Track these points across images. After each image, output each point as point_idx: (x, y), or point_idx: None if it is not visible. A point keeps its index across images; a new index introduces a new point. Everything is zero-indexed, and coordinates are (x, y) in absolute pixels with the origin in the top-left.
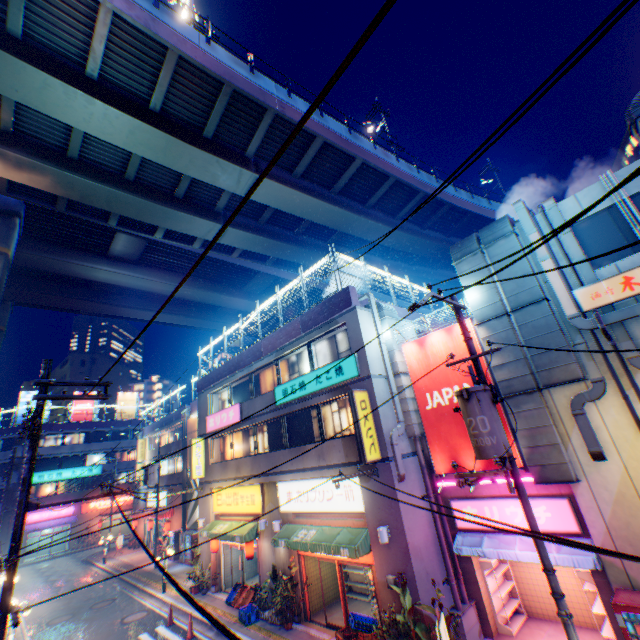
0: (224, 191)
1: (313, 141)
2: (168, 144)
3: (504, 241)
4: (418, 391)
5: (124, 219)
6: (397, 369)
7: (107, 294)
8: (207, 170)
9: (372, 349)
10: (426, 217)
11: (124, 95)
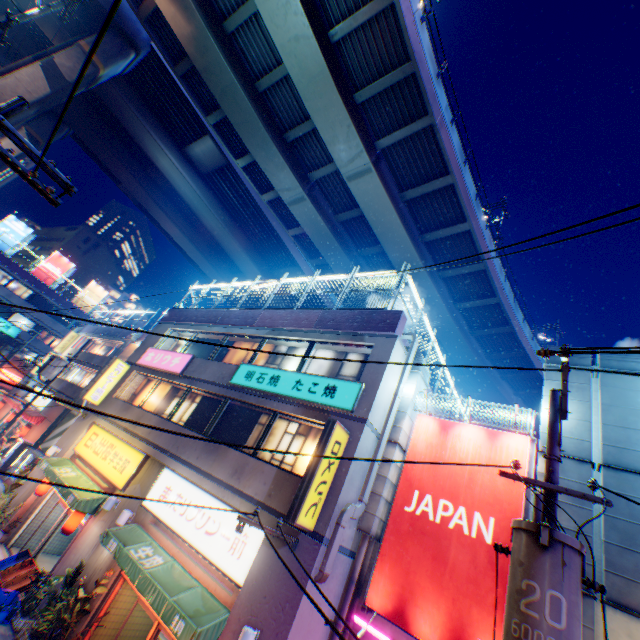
0: (329, 164)
1: (442, 177)
2: (319, 75)
3: (634, 377)
4: (406, 480)
5: (224, 125)
6: (396, 436)
7: (155, 185)
8: (333, 128)
9: (385, 393)
10: (482, 325)
11: (316, 3)
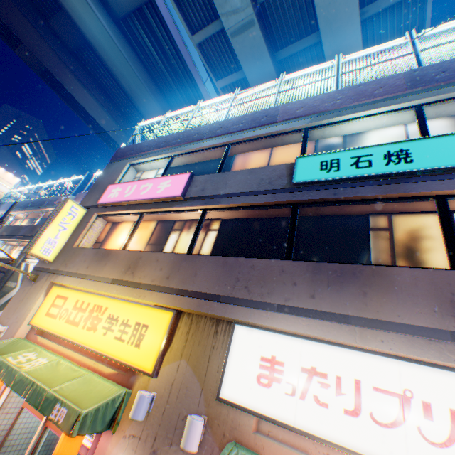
0: None
1: None
2: None
3: None
4: None
5: None
6: None
7: (60, 42)
8: None
9: None
10: None
11: None
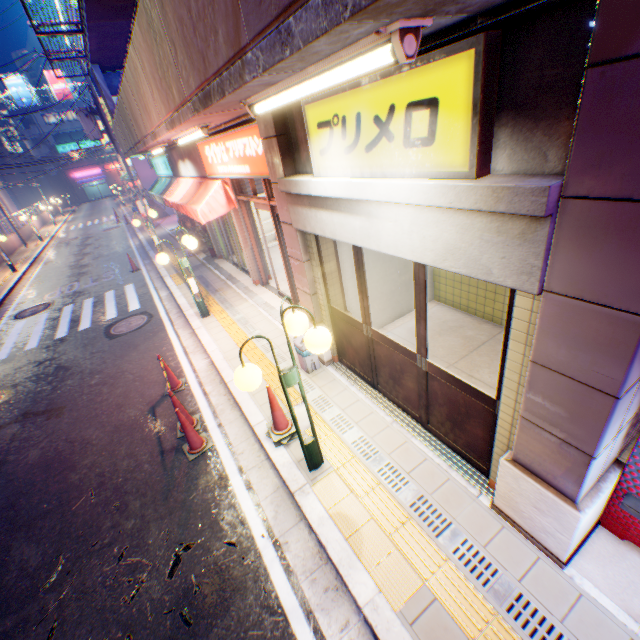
0: None
1: None
2: None
3: None
4: None
5: None
6: None
7: None
8: None
9: None
10: None
11: None
